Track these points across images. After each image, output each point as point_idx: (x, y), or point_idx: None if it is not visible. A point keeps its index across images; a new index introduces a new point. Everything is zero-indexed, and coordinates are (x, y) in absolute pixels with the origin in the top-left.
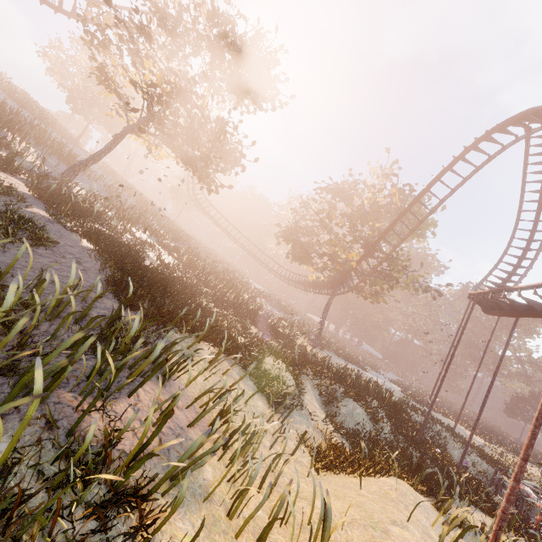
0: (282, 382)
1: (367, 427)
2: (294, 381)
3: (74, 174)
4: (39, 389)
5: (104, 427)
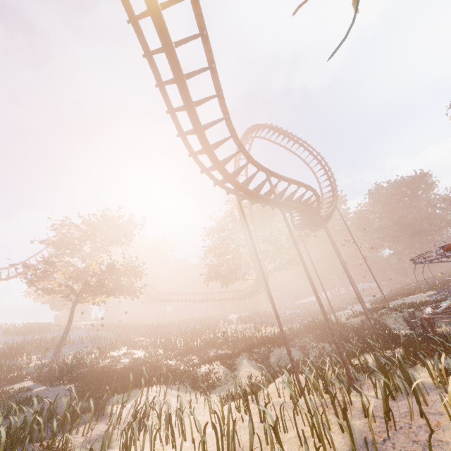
0: (211, 374)
1: (298, 357)
2: (223, 367)
3: (59, 351)
4: (4, 433)
5: (46, 443)
